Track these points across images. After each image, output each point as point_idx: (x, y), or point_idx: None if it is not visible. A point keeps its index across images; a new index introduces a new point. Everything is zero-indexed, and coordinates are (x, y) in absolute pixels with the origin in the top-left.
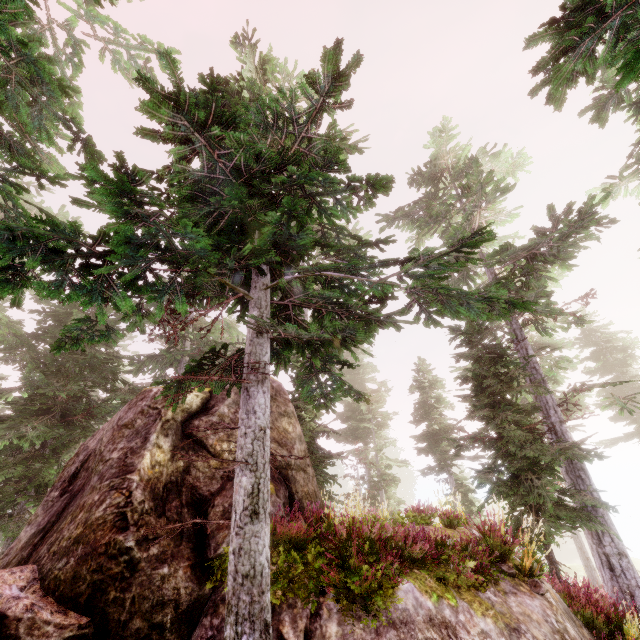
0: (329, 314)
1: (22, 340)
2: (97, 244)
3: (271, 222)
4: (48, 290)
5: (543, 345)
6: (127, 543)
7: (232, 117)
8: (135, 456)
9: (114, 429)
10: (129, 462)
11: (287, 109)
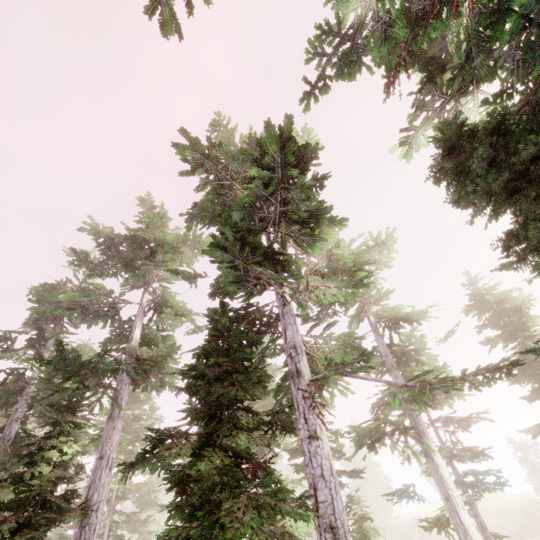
0: None
1: None
2: None
3: None
4: None
5: (395, 320)
6: None
7: None
8: None
9: None
10: None
11: None
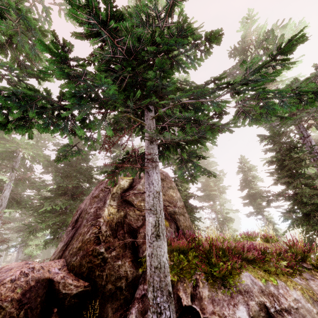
0: (189, 124)
1: (51, 163)
2: (61, 100)
3: (151, 78)
4: (43, 128)
5: None
6: (101, 250)
7: (121, 15)
8: (101, 210)
9: (90, 199)
10: (98, 213)
11: (153, 10)
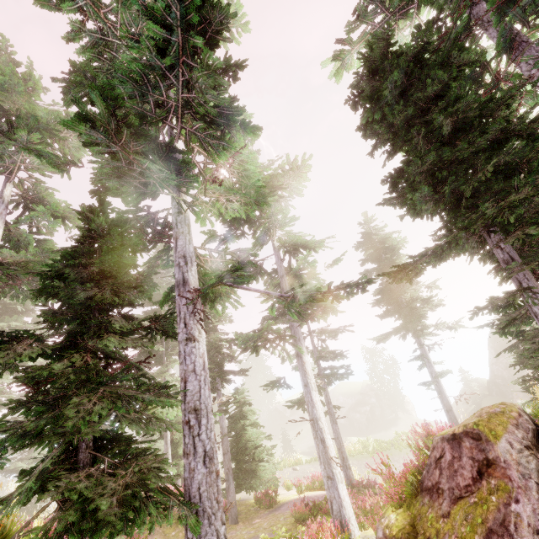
0: None
1: None
2: None
3: None
4: None
5: (296, 246)
6: None
7: None
8: None
9: None
10: None
11: None
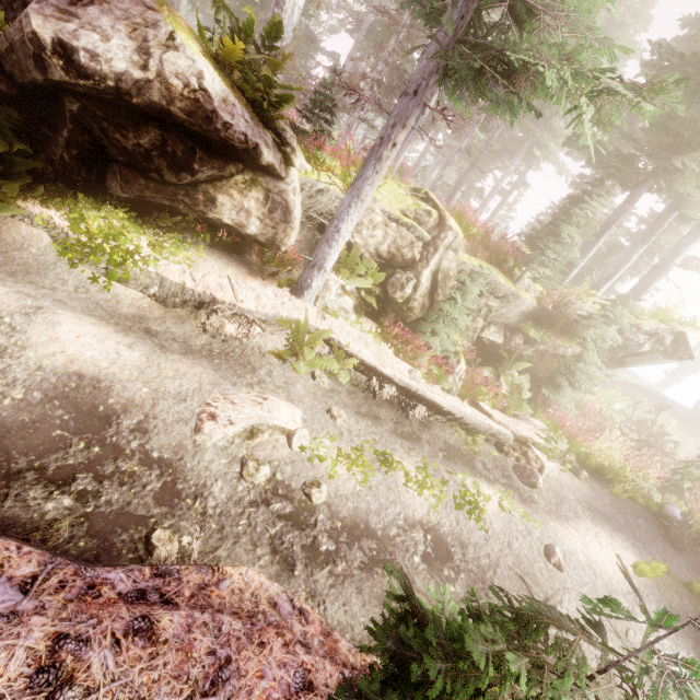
0: None
1: None
2: None
3: None
4: None
5: None
6: None
7: None
8: None
9: None
10: None
11: None
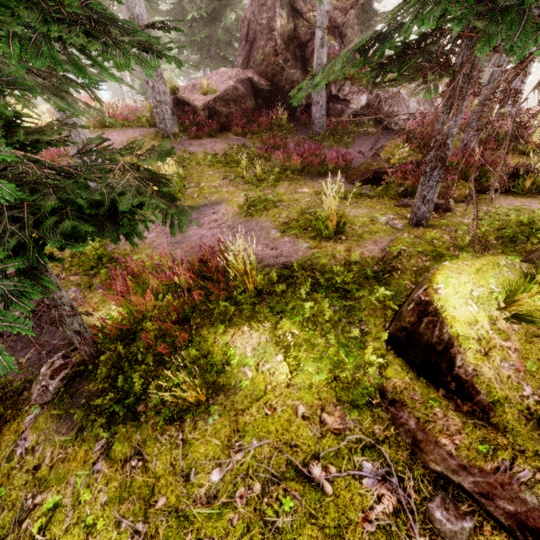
0: None
1: None
2: None
3: None
4: None
5: None
6: (280, 61)
7: None
8: (273, 23)
9: (258, 6)
10: (271, 26)
11: None
